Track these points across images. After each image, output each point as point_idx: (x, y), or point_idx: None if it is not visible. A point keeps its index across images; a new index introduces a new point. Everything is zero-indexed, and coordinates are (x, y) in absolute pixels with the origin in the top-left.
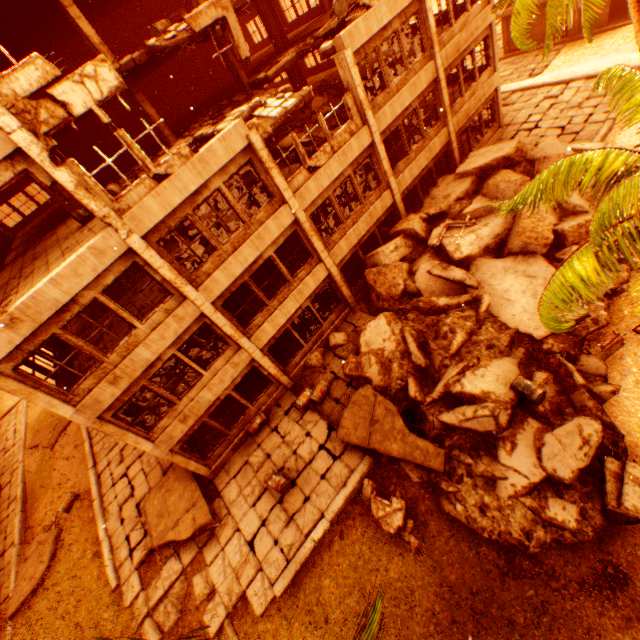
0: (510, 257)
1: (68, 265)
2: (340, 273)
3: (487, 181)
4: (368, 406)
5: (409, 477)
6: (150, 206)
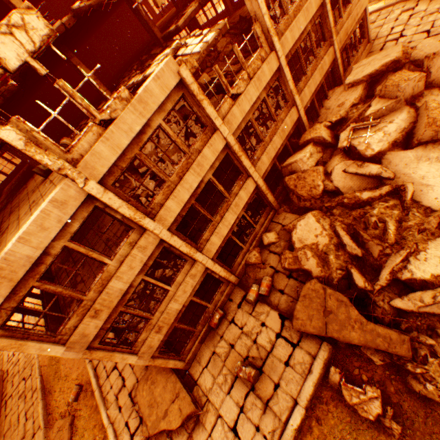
0: (420, 147)
1: (33, 222)
2: (264, 183)
3: (384, 83)
4: (319, 299)
5: (371, 360)
6: (101, 152)
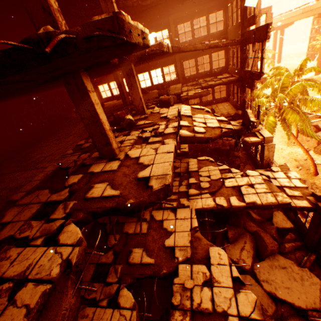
0: None
1: None
2: None
3: None
4: None
5: None
6: None
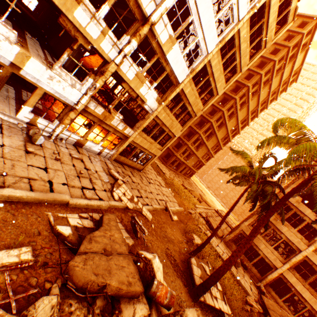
0: None
1: None
2: None
3: None
4: (284, 315)
5: None
6: None
